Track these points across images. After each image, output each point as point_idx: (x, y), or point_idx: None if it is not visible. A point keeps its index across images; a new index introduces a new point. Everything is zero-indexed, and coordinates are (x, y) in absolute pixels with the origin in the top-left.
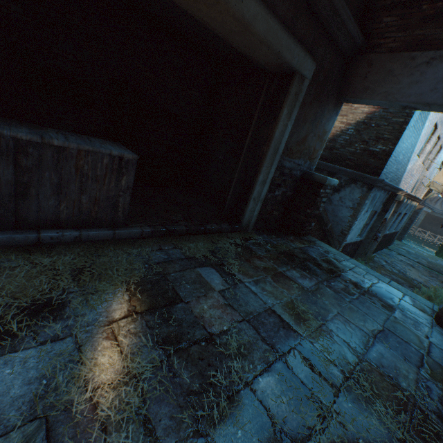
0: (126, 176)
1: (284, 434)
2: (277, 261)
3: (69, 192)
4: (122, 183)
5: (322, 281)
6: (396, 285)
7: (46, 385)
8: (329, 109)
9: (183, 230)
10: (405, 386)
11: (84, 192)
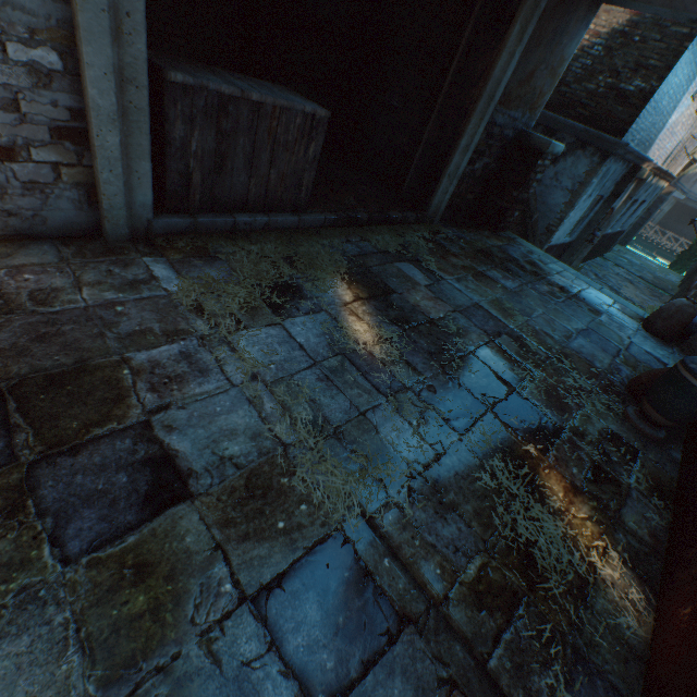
0: (314, 142)
1: (504, 380)
2: (475, 261)
3: (259, 166)
4: (310, 153)
5: (526, 283)
6: (608, 293)
7: (330, 339)
8: (577, 18)
9: (365, 219)
10: (599, 367)
11: (273, 165)
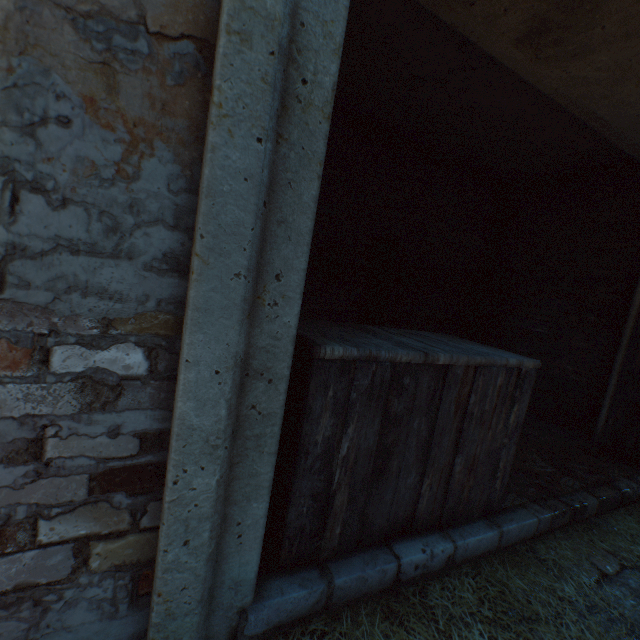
0: (516, 403)
1: None
2: None
3: (438, 453)
4: (509, 419)
5: None
6: None
7: None
8: None
9: (593, 505)
10: None
11: (459, 448)
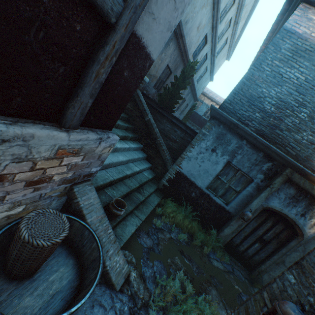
0: None
1: None
2: None
3: None
4: None
5: None
6: None
7: None
8: None
9: None
10: None
11: None
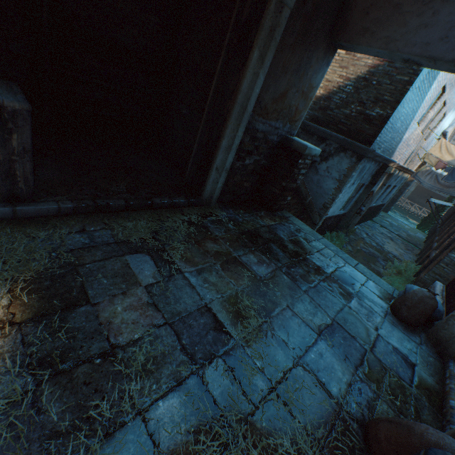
0: (17, 134)
1: None
2: (235, 244)
3: None
4: (14, 144)
5: (282, 267)
6: (362, 268)
7: None
8: (318, 56)
9: (121, 206)
10: (335, 392)
11: None
